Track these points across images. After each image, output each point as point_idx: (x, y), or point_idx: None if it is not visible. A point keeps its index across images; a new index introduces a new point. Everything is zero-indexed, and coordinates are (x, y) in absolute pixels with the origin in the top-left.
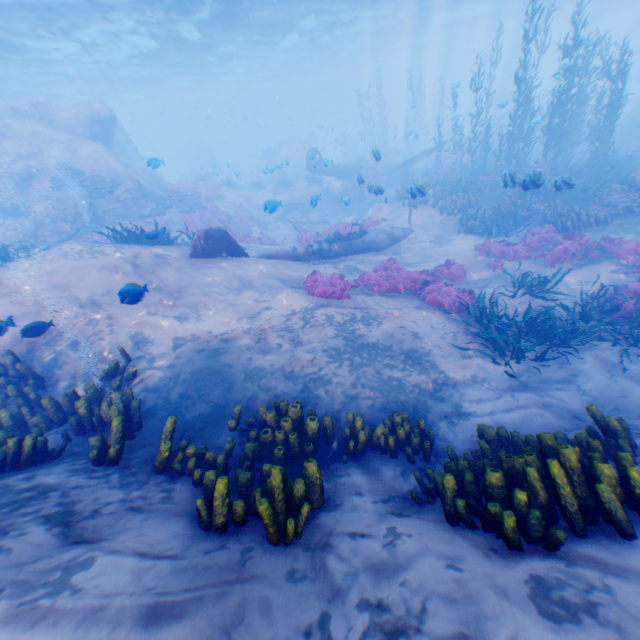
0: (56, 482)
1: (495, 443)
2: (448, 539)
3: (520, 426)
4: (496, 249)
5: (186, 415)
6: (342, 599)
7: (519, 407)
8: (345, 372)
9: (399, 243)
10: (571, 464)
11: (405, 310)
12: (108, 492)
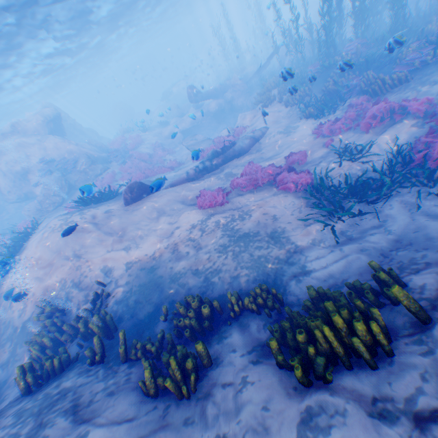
0: (71, 384)
1: (316, 298)
2: (272, 383)
3: (344, 272)
4: (326, 128)
5: (140, 315)
6: (208, 434)
7: (344, 257)
8: (229, 260)
9: (260, 142)
10: (338, 324)
11: (266, 199)
12: (96, 385)
